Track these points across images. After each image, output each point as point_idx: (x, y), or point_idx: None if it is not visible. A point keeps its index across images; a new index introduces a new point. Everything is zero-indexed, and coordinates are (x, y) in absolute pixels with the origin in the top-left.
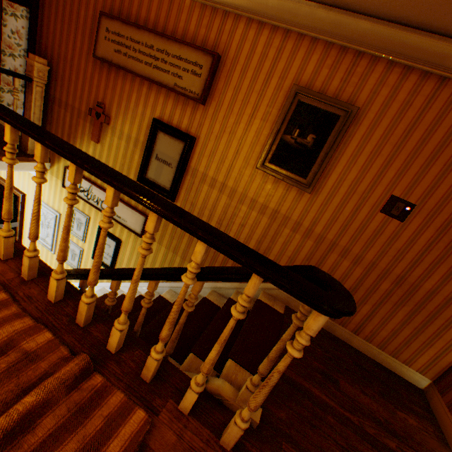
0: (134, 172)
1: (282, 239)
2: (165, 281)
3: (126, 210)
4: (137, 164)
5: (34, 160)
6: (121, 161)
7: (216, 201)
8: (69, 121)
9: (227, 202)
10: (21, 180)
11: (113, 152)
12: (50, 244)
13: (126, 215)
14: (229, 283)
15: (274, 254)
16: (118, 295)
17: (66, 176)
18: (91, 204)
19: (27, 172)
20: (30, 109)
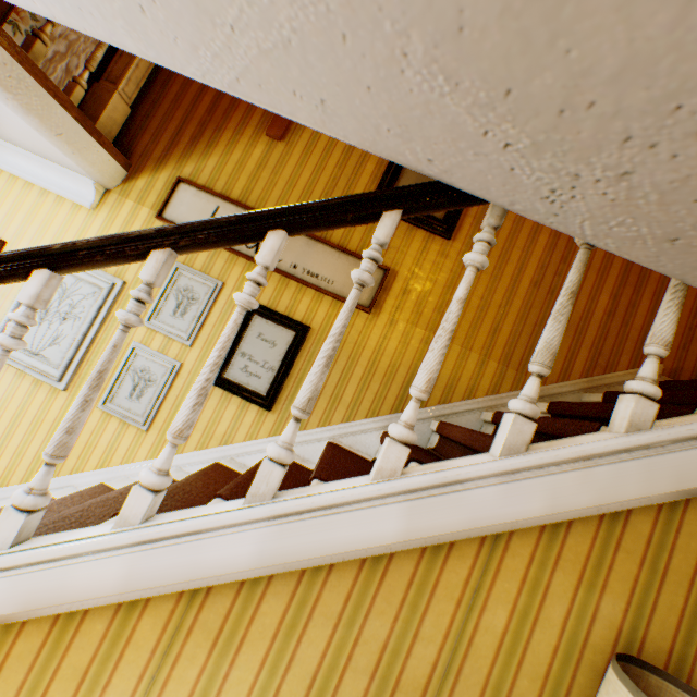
0: (360, 192)
1: (649, 289)
2: (421, 405)
3: (334, 259)
4: (369, 179)
5: (107, 146)
6: (332, 172)
7: (531, 236)
8: (210, 101)
9: (551, 236)
10: (2, 209)
11: (314, 157)
12: (55, 365)
13: (332, 270)
14: (568, 382)
15: (641, 315)
16: (296, 459)
17: (174, 197)
18: (239, 251)
19: (33, 191)
20: (130, 54)
